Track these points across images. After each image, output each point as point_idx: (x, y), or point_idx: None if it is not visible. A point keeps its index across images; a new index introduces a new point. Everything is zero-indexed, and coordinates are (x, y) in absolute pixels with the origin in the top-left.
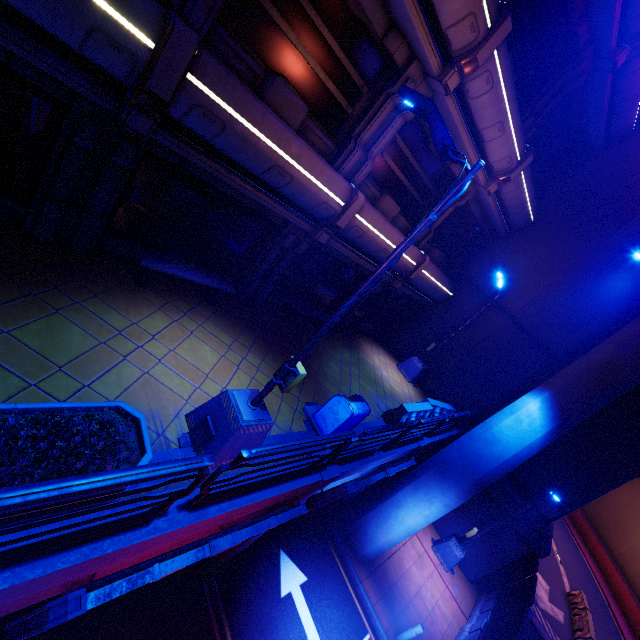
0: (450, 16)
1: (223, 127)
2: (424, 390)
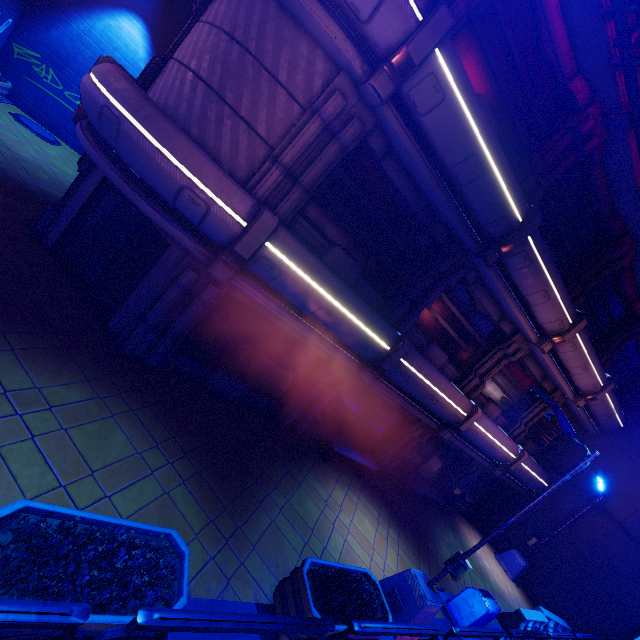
0: (545, 319)
1: (408, 378)
2: (527, 593)
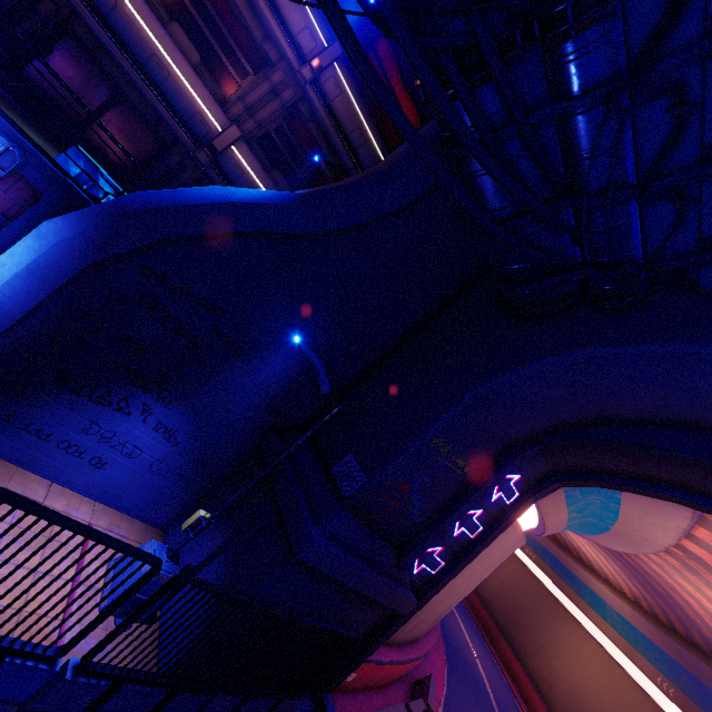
0: None
1: None
2: None
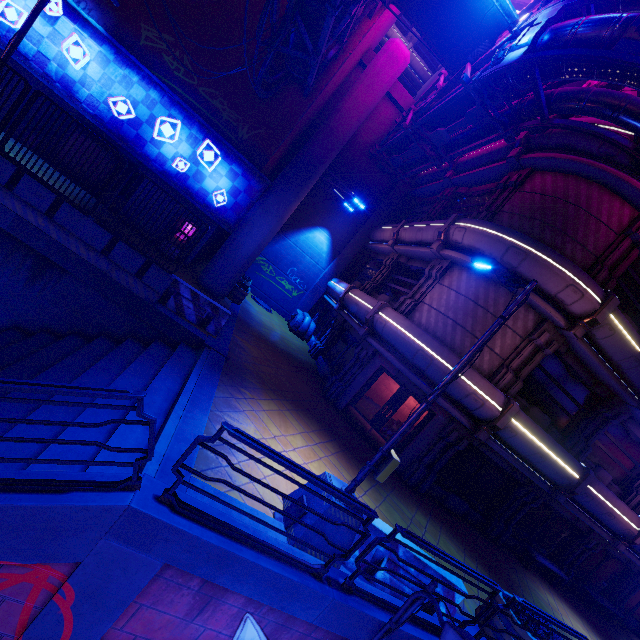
0: None
1: (591, 499)
2: None
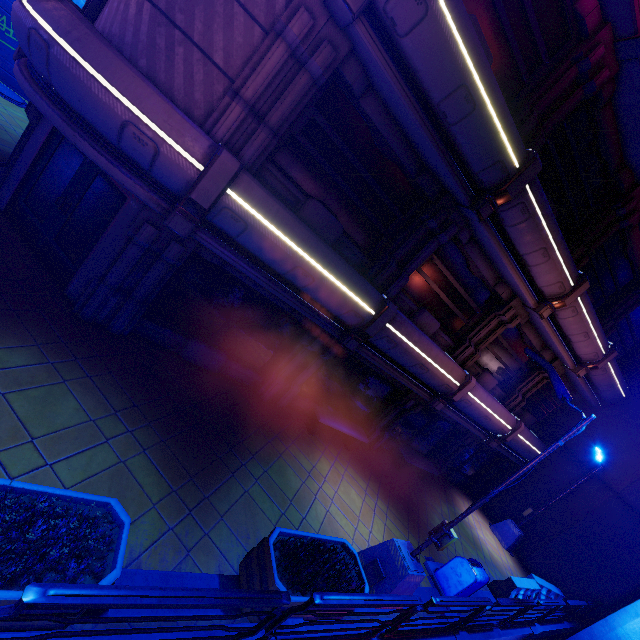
0: (544, 282)
1: (395, 345)
2: (521, 561)
